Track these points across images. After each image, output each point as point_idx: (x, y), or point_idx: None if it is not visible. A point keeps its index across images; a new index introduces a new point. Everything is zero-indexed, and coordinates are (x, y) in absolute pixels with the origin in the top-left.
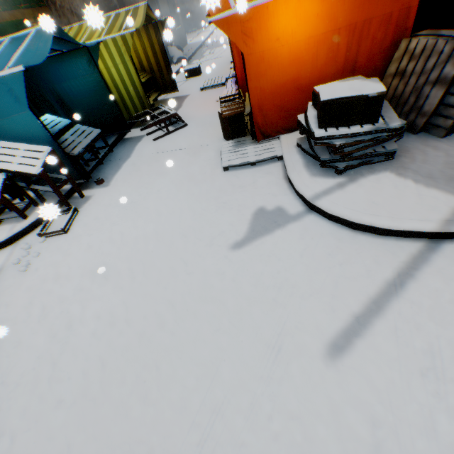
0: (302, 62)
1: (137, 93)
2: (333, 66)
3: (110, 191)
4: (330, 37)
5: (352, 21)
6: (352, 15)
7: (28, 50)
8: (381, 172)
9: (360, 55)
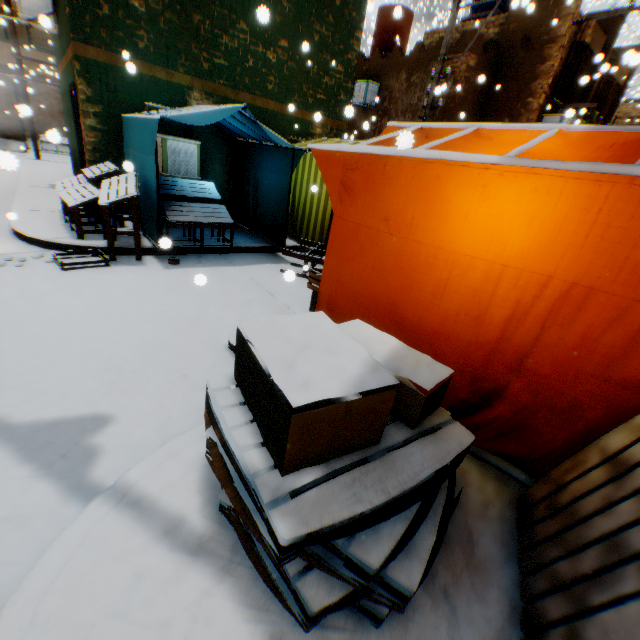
0: (416, 278)
1: (324, 220)
2: (471, 325)
3: (156, 272)
4: (483, 269)
5: (543, 266)
6: (546, 253)
7: (203, 114)
8: (254, 622)
9: (543, 347)
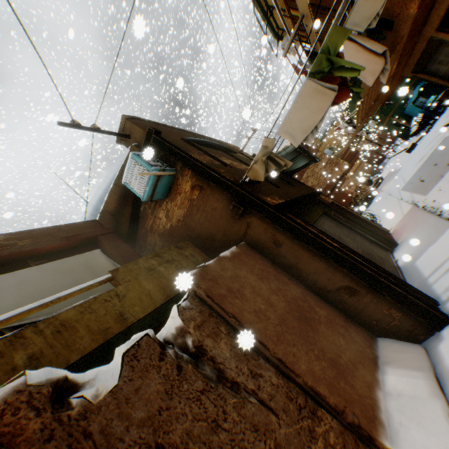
0: None
1: None
2: None
3: (440, 117)
4: None
5: None
6: None
7: (414, 95)
8: None
9: None
